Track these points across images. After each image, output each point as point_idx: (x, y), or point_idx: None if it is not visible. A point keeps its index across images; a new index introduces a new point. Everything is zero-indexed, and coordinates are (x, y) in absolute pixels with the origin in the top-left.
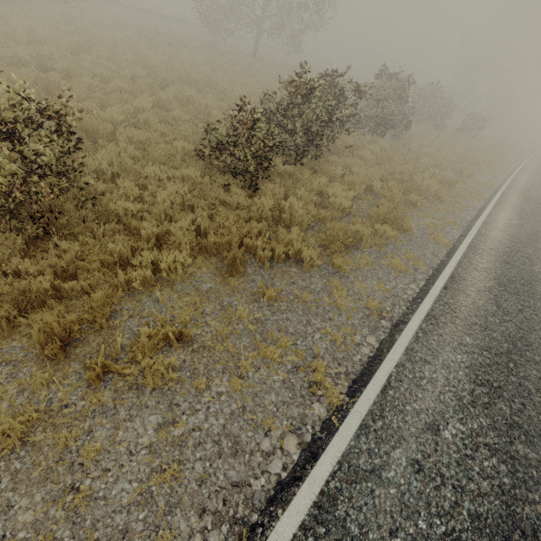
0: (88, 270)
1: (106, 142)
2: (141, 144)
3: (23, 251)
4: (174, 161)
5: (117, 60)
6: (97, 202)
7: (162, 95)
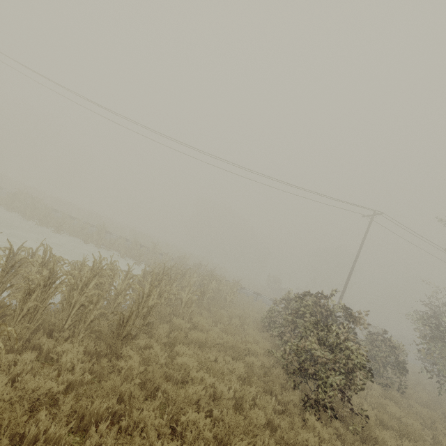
0: None
1: None
2: None
3: None
4: None
5: None
6: None
7: None
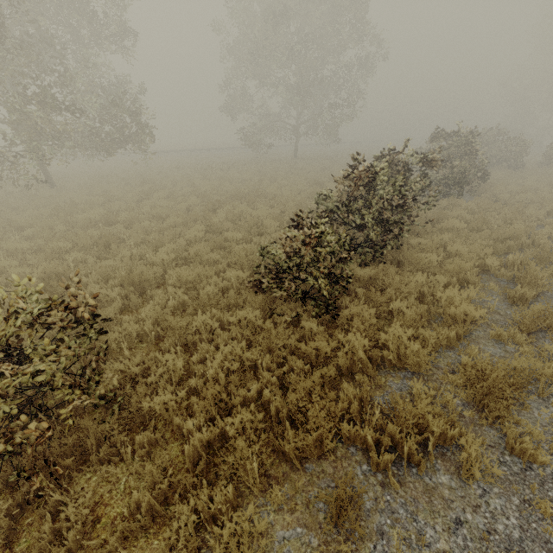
0: (101, 546)
1: (154, 290)
2: (191, 282)
3: (9, 528)
4: (228, 295)
5: (175, 196)
6: (129, 396)
7: (214, 219)
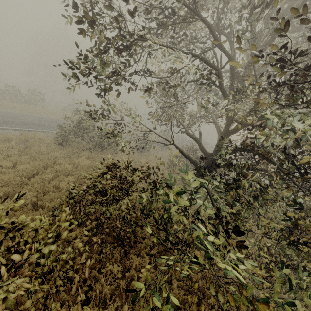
0: None
1: None
2: None
3: None
4: None
5: None
6: None
7: None
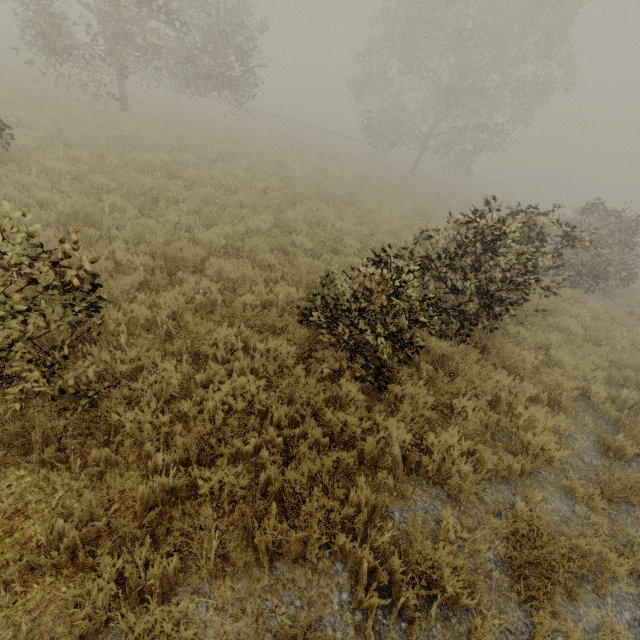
0: (0, 567)
1: (187, 274)
2: (232, 281)
3: None
4: (268, 313)
5: (256, 170)
6: (103, 396)
7: (288, 214)
